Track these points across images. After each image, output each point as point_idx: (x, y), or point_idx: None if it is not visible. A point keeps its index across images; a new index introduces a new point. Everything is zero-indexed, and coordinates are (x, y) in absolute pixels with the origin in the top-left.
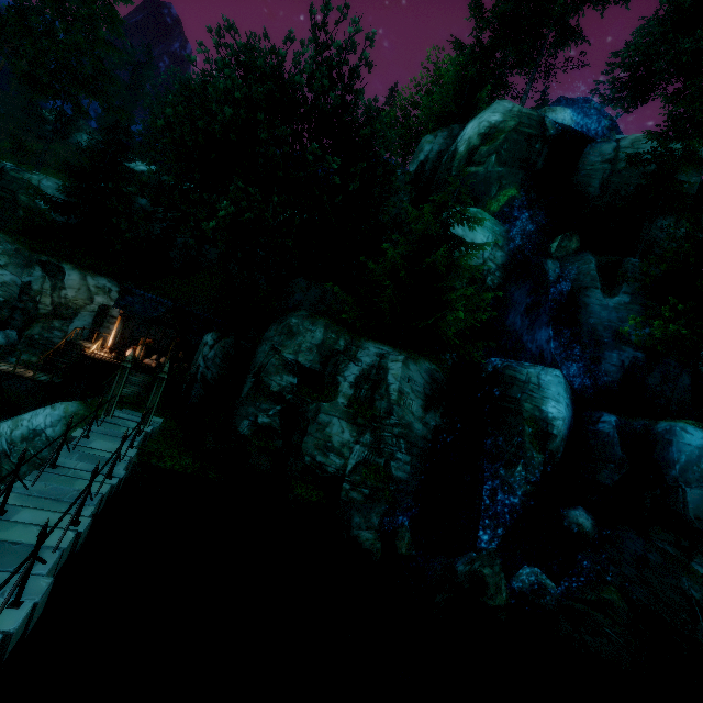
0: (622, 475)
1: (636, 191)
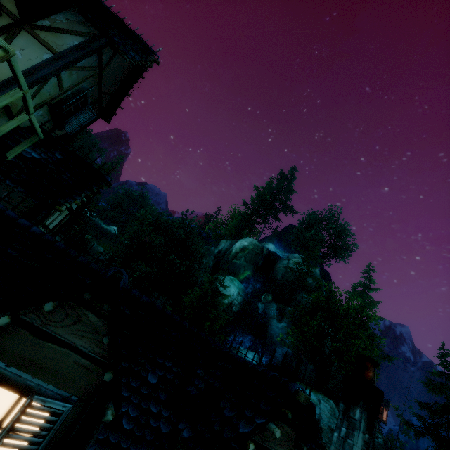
0: None
1: (294, 280)
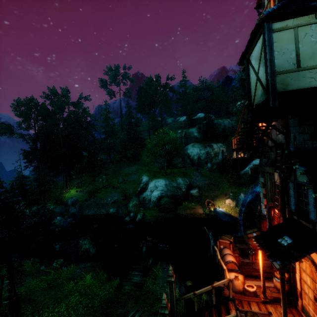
0: None
1: None
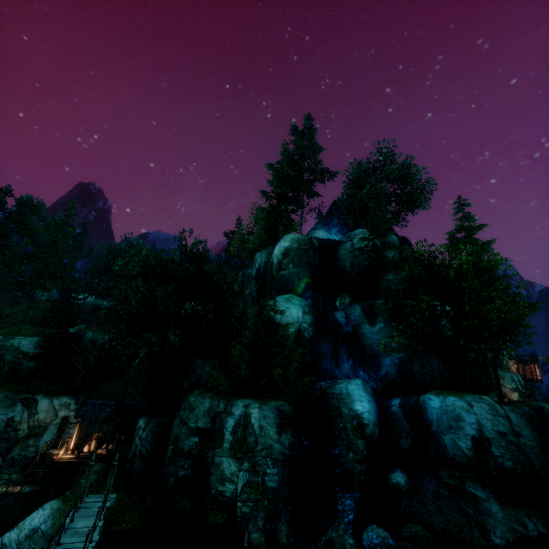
0: (412, 438)
1: (369, 264)
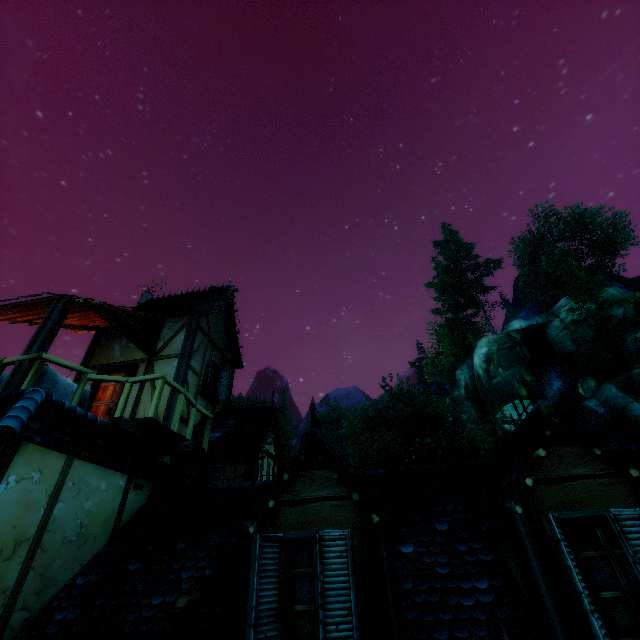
0: None
1: (596, 332)
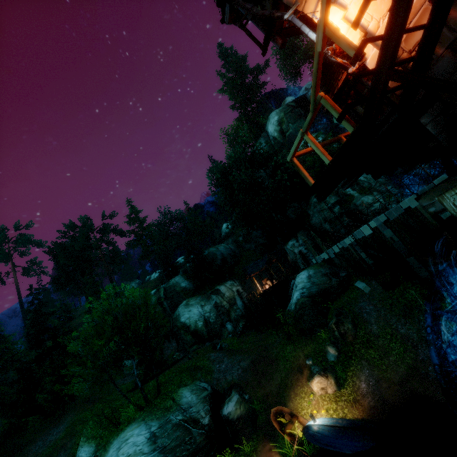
0: None
1: None
